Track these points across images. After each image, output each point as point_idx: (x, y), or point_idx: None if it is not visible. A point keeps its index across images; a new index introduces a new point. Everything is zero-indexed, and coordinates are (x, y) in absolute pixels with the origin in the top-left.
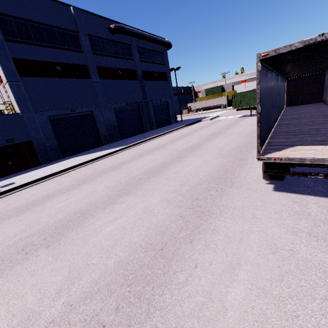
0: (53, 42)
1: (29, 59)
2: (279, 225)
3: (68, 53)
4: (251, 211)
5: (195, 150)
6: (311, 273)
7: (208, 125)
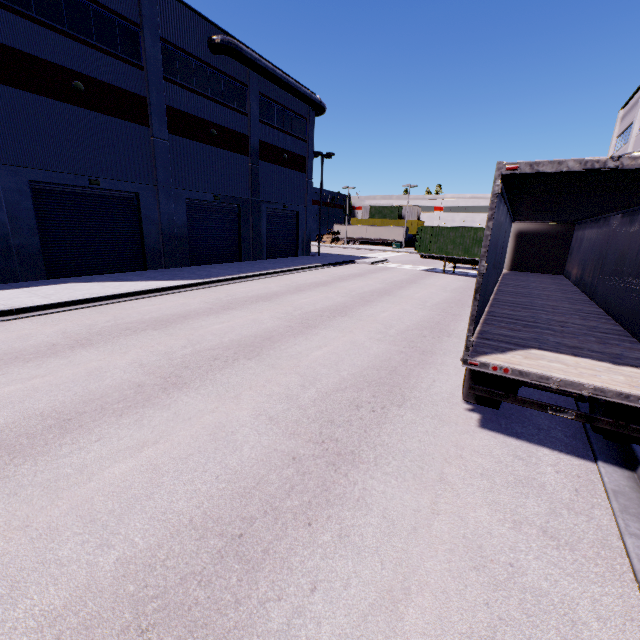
0: (79, 29)
1: (13, 46)
2: (489, 505)
3: (110, 61)
4: (437, 466)
5: (337, 318)
6: (548, 626)
7: (368, 274)
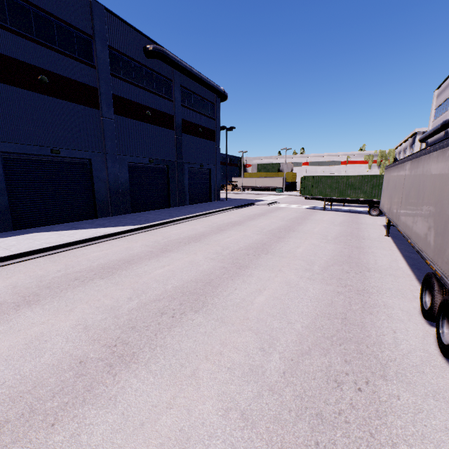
0: (45, 38)
1: None
2: None
3: (69, 61)
4: None
5: (262, 256)
6: None
7: (268, 213)
